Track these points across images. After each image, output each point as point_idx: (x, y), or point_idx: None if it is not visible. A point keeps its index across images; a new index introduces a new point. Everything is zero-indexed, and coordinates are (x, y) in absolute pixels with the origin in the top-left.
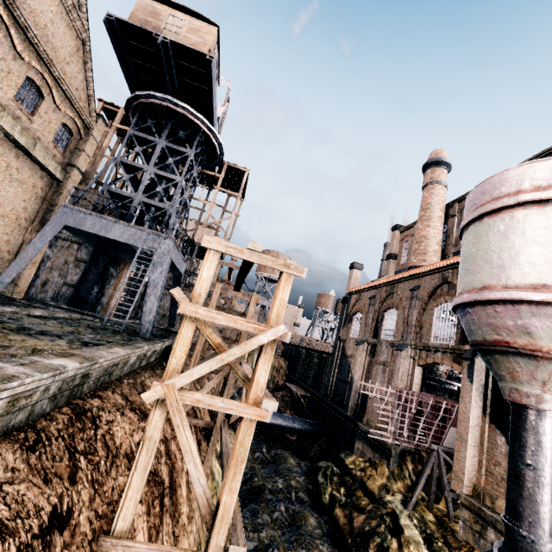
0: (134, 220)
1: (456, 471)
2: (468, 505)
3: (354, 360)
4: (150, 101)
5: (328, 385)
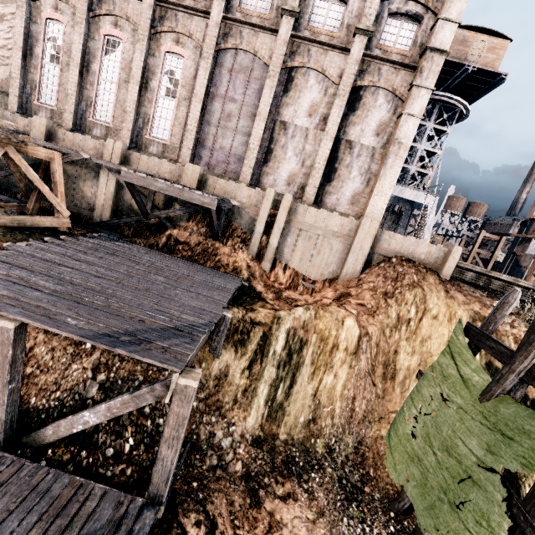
0: (416, 186)
1: None
2: None
3: None
4: (431, 97)
5: None
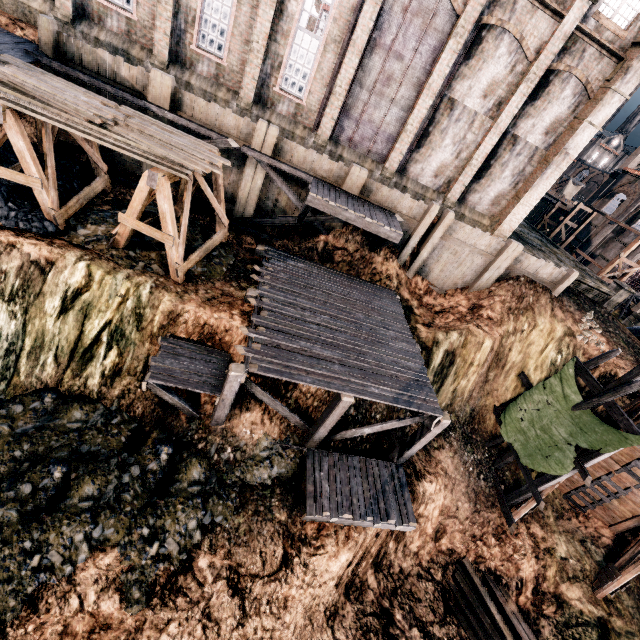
0: None
1: (638, 305)
2: (635, 316)
3: (599, 233)
4: None
5: (558, 237)
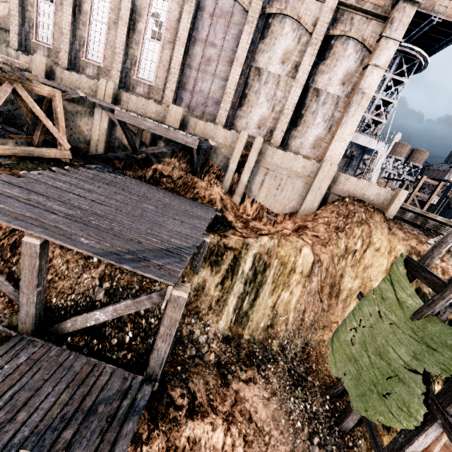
0: (369, 133)
1: None
2: None
3: None
4: None
5: None
